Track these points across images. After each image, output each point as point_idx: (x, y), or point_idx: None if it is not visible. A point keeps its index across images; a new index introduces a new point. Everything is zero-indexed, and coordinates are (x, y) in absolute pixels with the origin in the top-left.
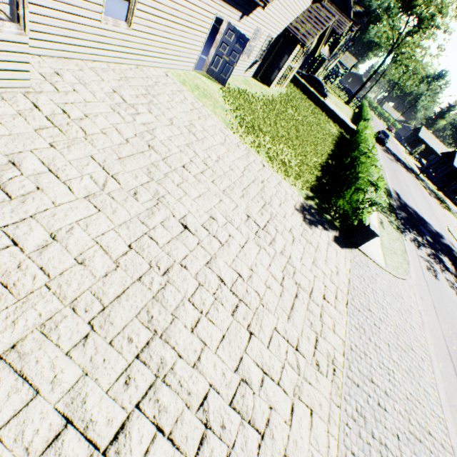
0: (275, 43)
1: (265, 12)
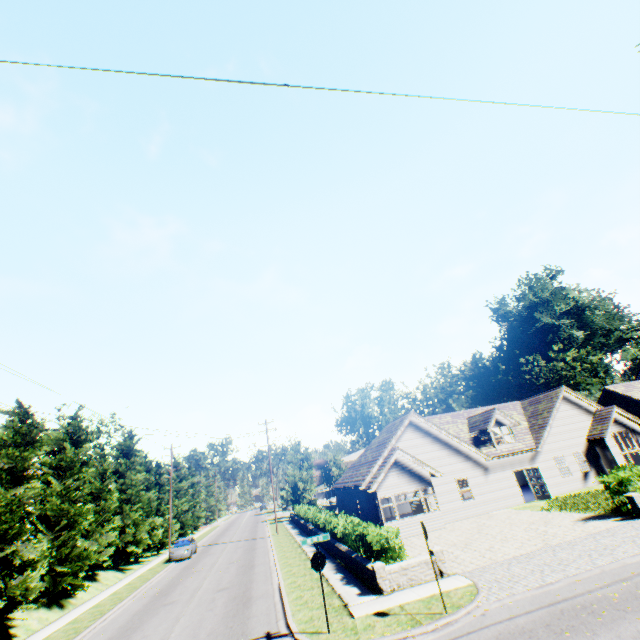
0: (589, 452)
1: (548, 448)
